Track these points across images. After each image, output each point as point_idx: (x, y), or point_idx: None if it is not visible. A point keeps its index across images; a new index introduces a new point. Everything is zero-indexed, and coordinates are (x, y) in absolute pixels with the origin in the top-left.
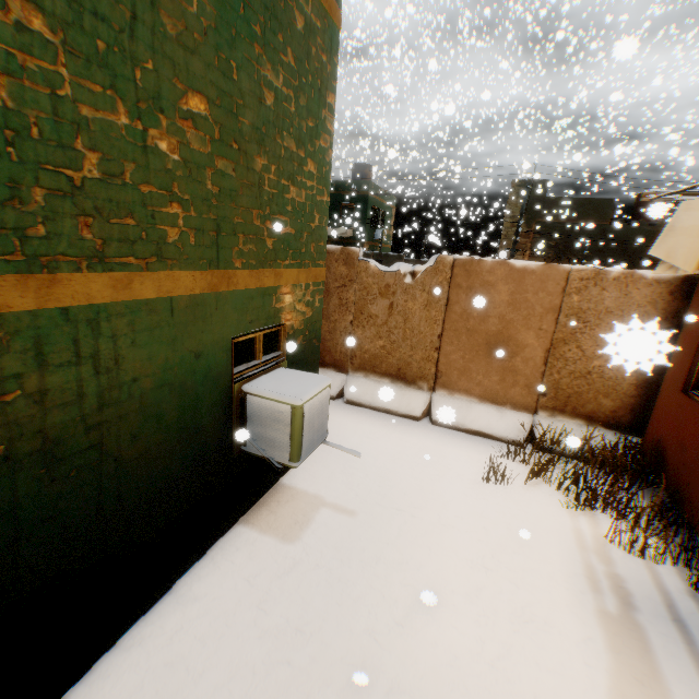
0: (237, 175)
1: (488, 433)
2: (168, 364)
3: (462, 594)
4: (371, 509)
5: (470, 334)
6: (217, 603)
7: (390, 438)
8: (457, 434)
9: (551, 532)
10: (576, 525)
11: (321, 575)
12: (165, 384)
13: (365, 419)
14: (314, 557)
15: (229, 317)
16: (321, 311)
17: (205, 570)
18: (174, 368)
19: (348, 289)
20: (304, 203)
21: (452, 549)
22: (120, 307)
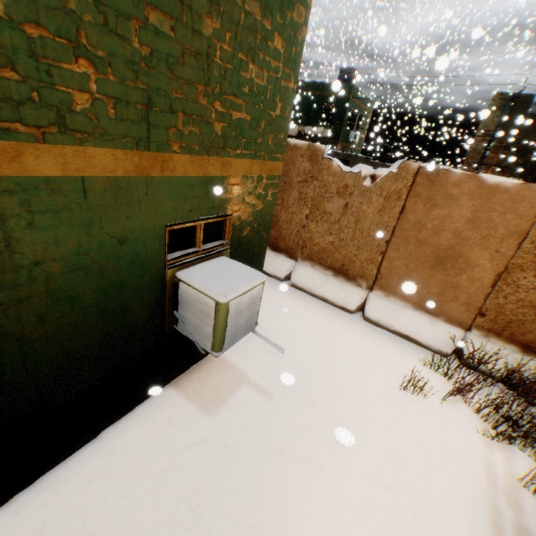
0: (177, 37)
1: (415, 338)
2: (83, 248)
3: (354, 509)
4: (288, 395)
5: (418, 244)
6: (129, 462)
7: (322, 327)
8: (385, 333)
9: (460, 459)
10: (488, 457)
11: (226, 454)
12: (80, 269)
13: (303, 304)
14: (224, 434)
15: (163, 204)
16: (273, 205)
17: (129, 426)
18: (91, 253)
19: (309, 185)
20: (264, 87)
21: (355, 456)
22: (7, 183)
